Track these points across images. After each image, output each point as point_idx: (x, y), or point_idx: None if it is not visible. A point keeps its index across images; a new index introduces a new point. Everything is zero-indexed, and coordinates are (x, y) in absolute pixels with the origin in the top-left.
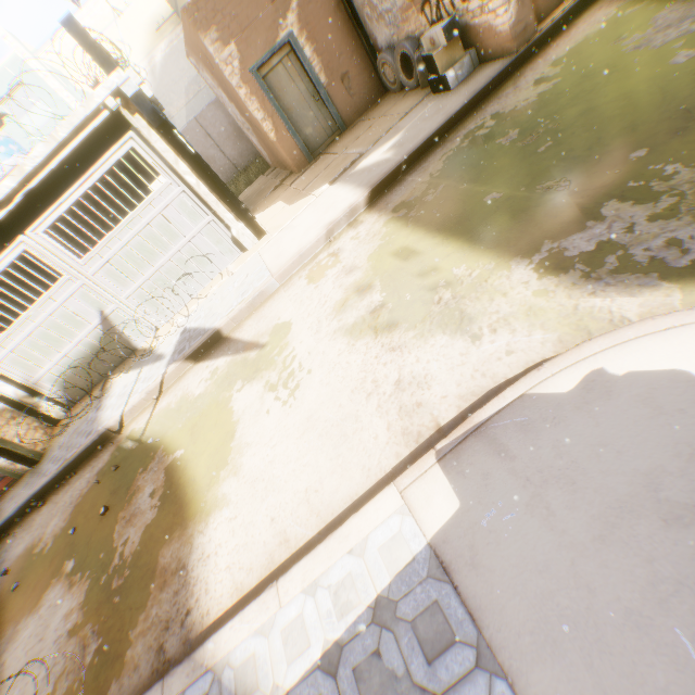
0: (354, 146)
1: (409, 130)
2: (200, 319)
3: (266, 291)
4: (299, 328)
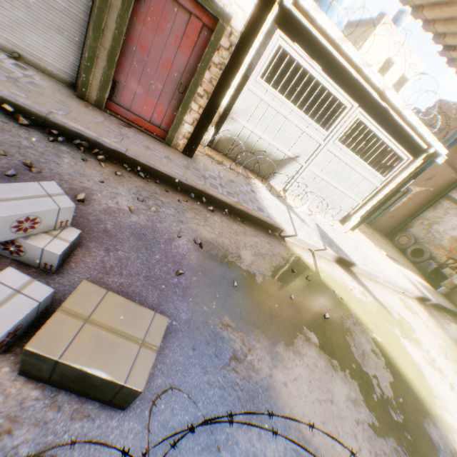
0: (387, 247)
1: (423, 285)
2: (331, 235)
3: (377, 277)
4: (421, 337)
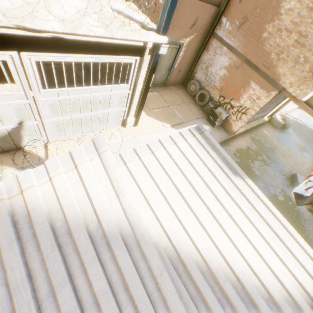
0: (176, 109)
1: None
2: None
3: None
4: None
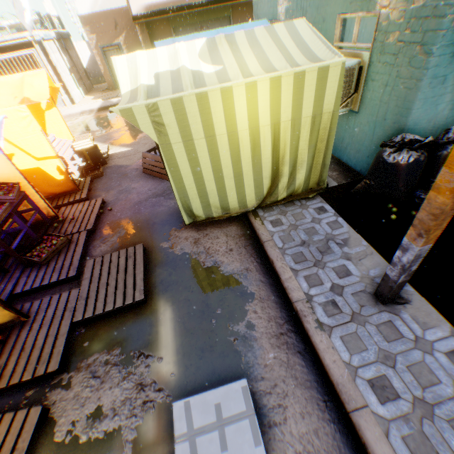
0: None
1: None
2: None
3: None
4: None
